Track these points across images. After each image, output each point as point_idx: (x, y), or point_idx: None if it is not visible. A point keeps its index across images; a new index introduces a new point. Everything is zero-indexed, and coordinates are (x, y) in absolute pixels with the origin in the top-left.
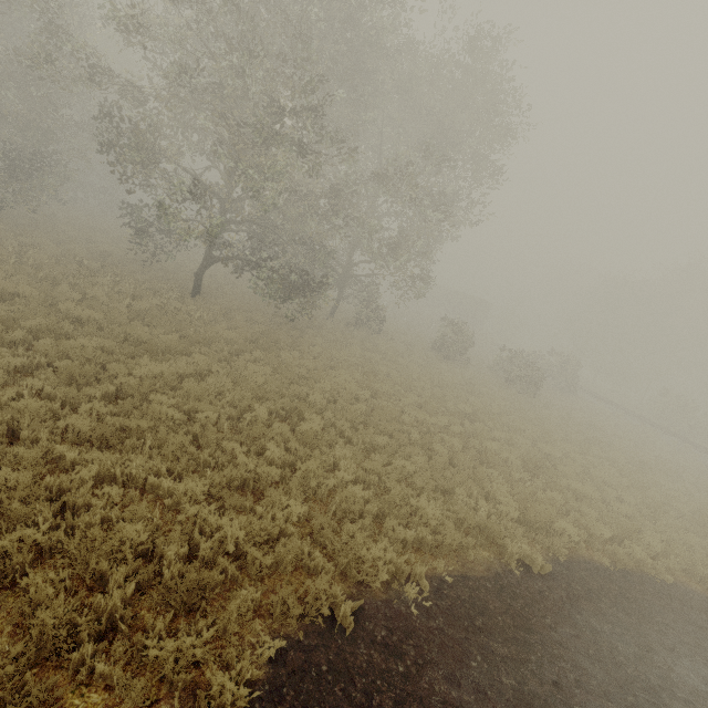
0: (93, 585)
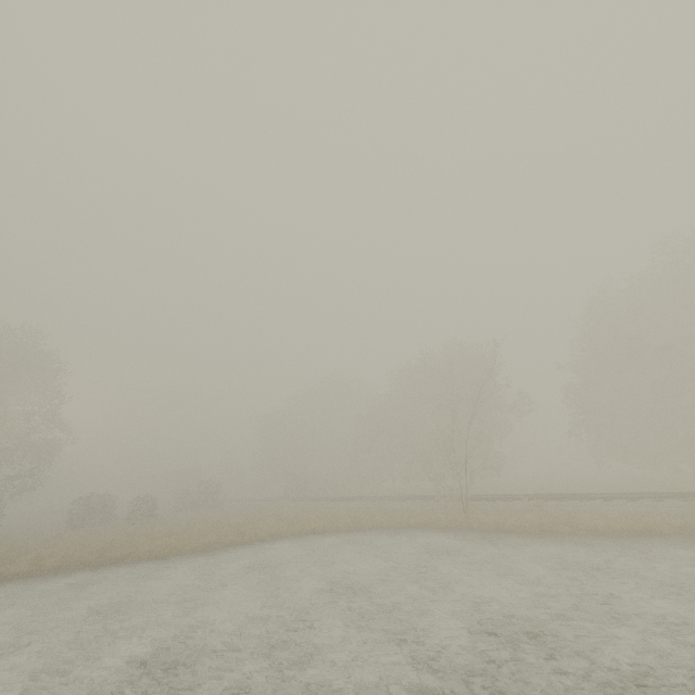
0: None
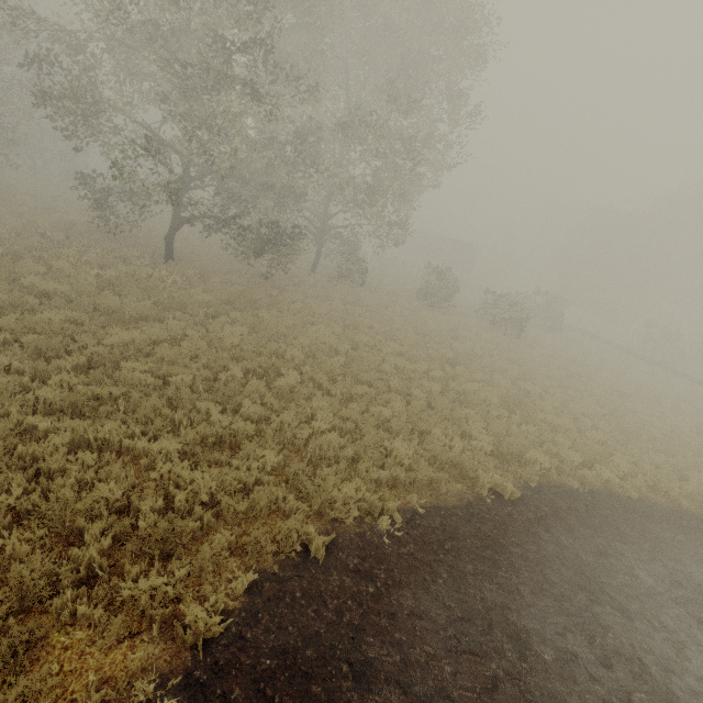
0: (73, 541)
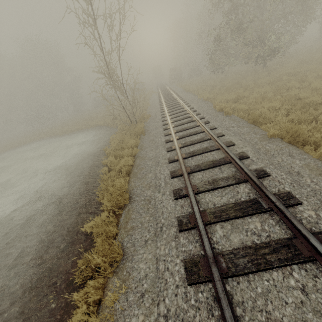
0: None
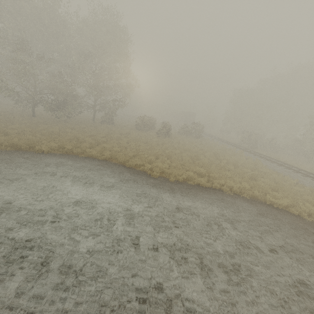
0: None
